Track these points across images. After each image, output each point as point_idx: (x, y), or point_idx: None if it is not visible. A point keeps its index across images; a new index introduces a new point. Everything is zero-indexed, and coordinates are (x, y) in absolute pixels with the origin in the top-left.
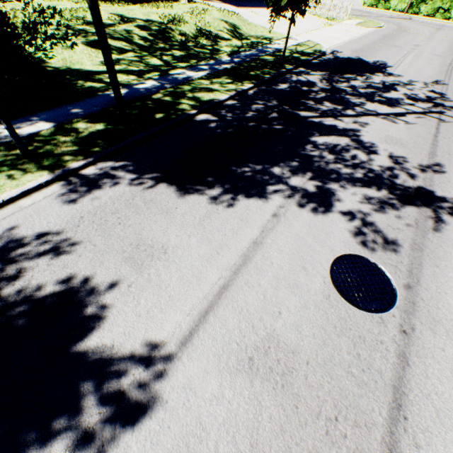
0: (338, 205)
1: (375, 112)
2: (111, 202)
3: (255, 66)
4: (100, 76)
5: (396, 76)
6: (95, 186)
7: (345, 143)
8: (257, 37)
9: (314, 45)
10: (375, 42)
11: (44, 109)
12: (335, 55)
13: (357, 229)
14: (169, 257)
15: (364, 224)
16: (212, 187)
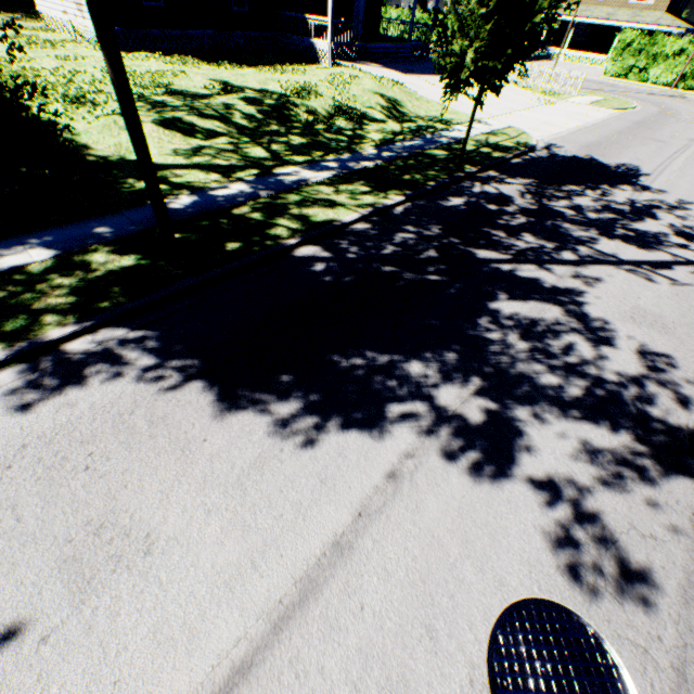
0: (527, 461)
1: (615, 257)
2: (90, 416)
3: (415, 166)
4: (165, 173)
5: (656, 191)
6: (77, 378)
7: (554, 317)
8: (428, 118)
9: (518, 134)
10: (621, 131)
11: (53, 224)
12: (552, 151)
13: (561, 529)
14: (152, 565)
15: (579, 517)
16: (285, 398)
